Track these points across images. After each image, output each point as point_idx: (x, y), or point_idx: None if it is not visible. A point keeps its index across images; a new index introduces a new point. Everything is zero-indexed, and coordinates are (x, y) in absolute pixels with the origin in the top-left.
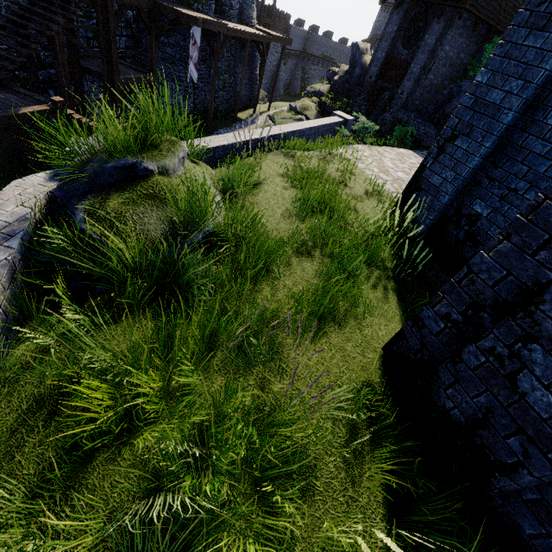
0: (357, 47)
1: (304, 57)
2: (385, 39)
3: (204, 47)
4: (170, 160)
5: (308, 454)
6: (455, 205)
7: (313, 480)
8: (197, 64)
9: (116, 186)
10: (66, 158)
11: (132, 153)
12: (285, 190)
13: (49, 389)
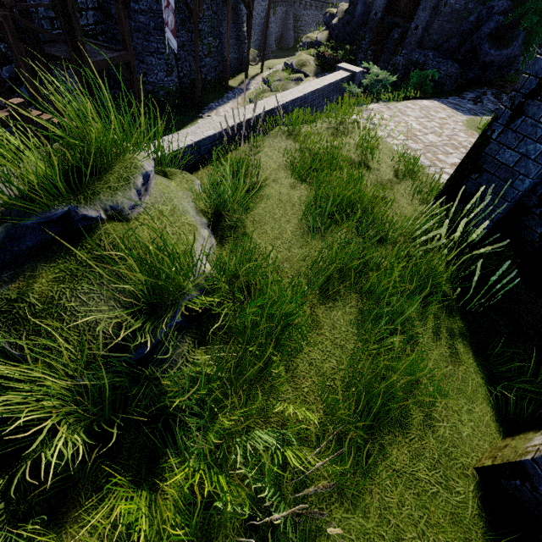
0: None
1: (294, 2)
2: None
3: (181, 7)
4: (123, 195)
5: None
6: (540, 191)
7: None
8: (175, 30)
9: (45, 252)
10: None
11: (60, 196)
12: (293, 190)
13: None
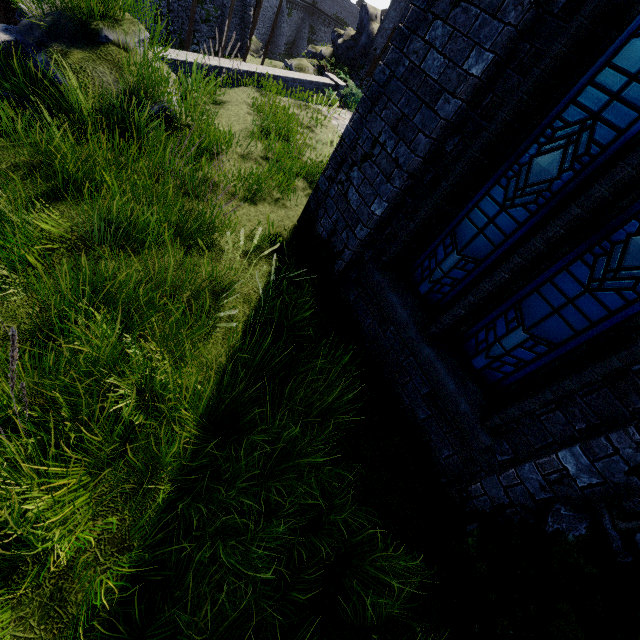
0: (366, 11)
1: (313, 12)
2: (394, 7)
3: None
4: (130, 38)
5: (221, 245)
6: None
7: (221, 255)
8: None
9: (77, 45)
10: (26, 5)
11: (93, 17)
12: (249, 115)
13: (23, 162)
